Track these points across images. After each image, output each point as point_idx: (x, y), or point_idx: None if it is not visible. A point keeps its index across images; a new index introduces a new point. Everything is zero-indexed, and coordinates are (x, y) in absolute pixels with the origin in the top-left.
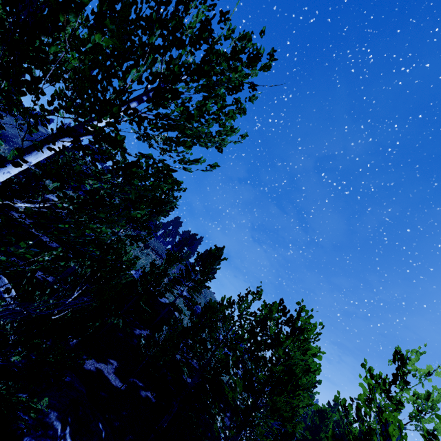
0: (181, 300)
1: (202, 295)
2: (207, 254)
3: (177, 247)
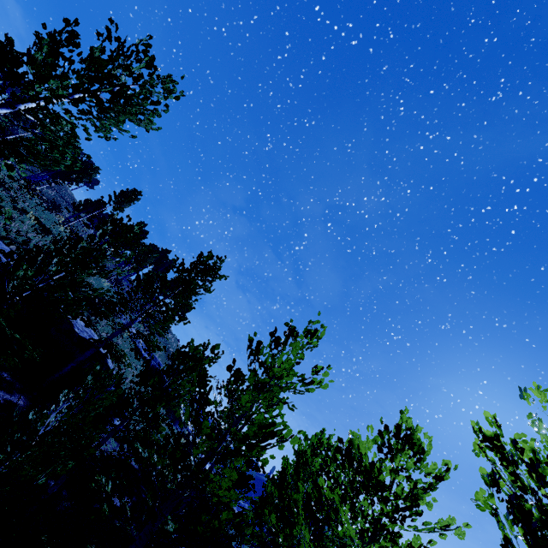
0: (126, 342)
1: (162, 340)
2: (192, 263)
3: (134, 260)
